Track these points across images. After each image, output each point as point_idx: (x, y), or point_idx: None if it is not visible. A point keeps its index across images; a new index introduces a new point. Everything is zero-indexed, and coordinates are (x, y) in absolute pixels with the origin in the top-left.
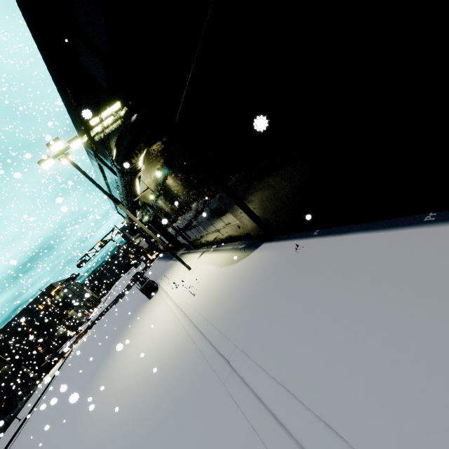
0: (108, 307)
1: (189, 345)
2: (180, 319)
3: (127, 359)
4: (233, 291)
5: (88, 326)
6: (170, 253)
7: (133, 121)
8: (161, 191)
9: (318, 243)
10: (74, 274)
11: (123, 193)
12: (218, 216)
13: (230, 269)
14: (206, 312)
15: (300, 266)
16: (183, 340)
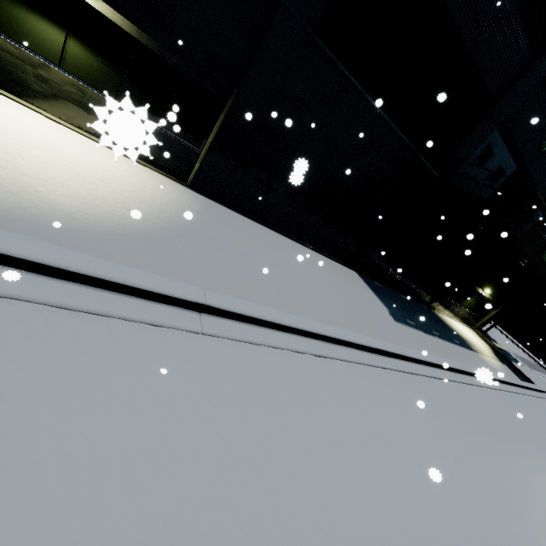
0: None
1: None
2: None
3: None
4: None
5: None
6: None
7: None
8: None
9: (509, 335)
10: None
11: None
12: None
13: None
14: None
15: (507, 334)
16: None
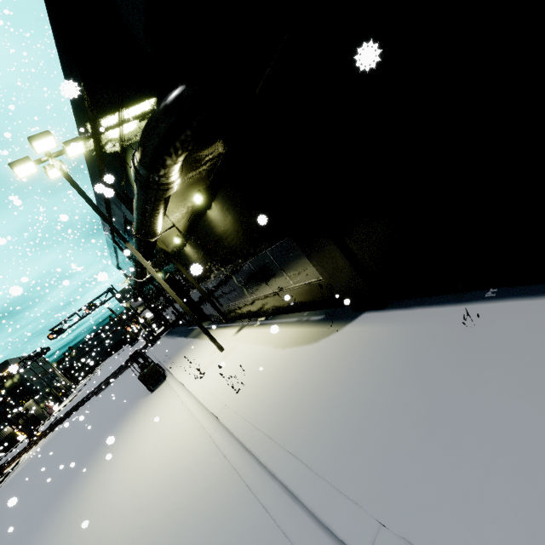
0: (84, 399)
1: (236, 490)
2: (211, 432)
3: (106, 497)
4: (323, 390)
5: (49, 426)
6: (196, 324)
7: (181, 91)
8: (194, 231)
9: (512, 309)
10: (41, 348)
11: (138, 226)
12: (283, 269)
13: (304, 351)
14: (270, 426)
15: (489, 351)
16: (220, 476)
